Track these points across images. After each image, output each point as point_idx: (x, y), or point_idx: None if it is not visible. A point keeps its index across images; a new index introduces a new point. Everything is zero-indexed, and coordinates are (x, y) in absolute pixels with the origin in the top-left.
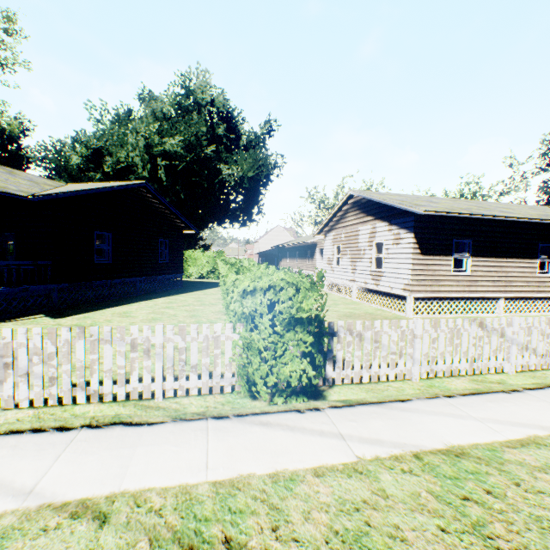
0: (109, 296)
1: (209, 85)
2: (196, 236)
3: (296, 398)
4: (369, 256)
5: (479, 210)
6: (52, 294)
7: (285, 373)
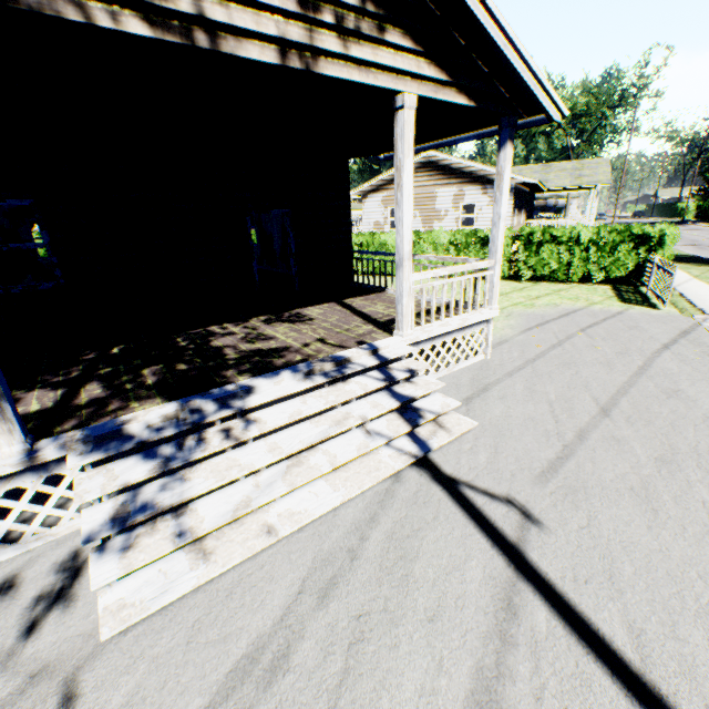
0: None
1: None
2: None
3: None
4: (454, 217)
5: None
6: None
7: None
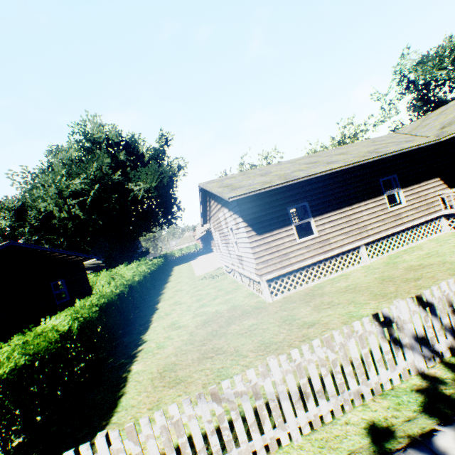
0: None
1: (102, 125)
2: (134, 247)
3: None
4: (231, 241)
5: (300, 172)
6: None
7: None
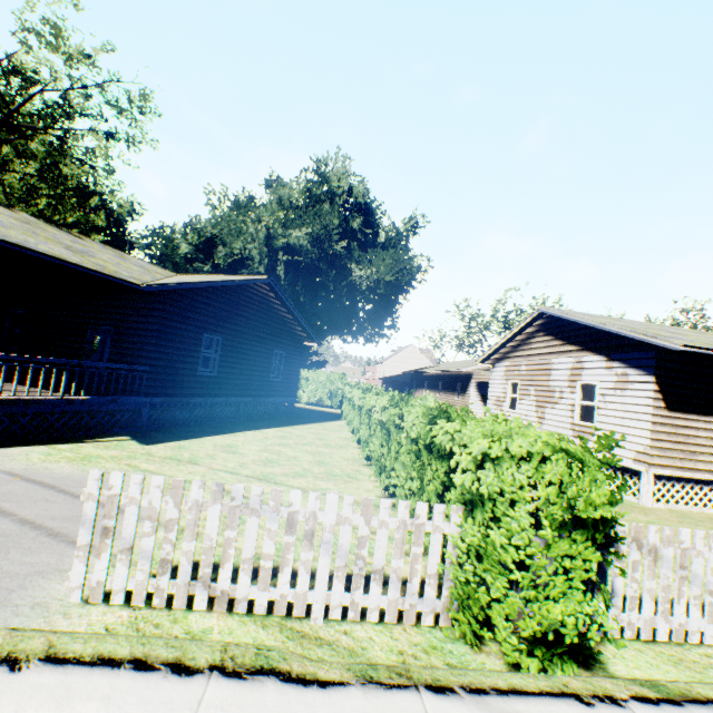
0: (207, 419)
1: (347, 172)
2: (308, 349)
3: (560, 663)
4: (569, 401)
5: None
6: (143, 409)
7: (551, 616)
